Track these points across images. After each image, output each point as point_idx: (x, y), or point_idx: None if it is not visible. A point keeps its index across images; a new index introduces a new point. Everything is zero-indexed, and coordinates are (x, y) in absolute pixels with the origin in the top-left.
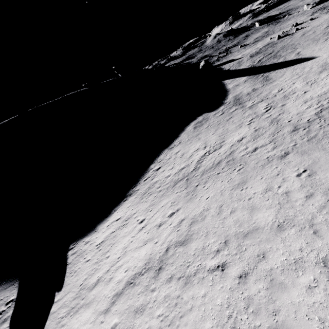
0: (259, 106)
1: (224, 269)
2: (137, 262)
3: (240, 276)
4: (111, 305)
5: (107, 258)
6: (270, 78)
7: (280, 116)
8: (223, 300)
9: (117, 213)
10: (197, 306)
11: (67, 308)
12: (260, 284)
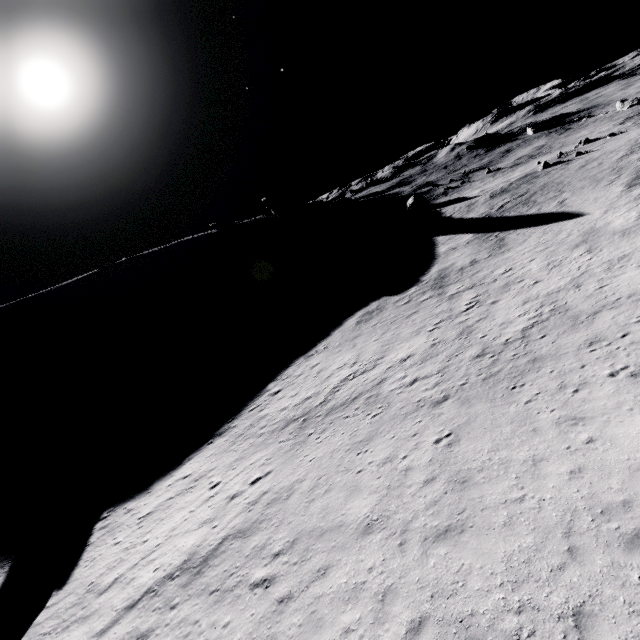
0: (462, 298)
1: (270, 586)
2: (176, 556)
3: (281, 600)
4: (113, 624)
5: (144, 543)
6: (505, 243)
7: (478, 325)
8: (244, 635)
9: (191, 464)
10: (211, 639)
11: (57, 619)
12: (298, 616)
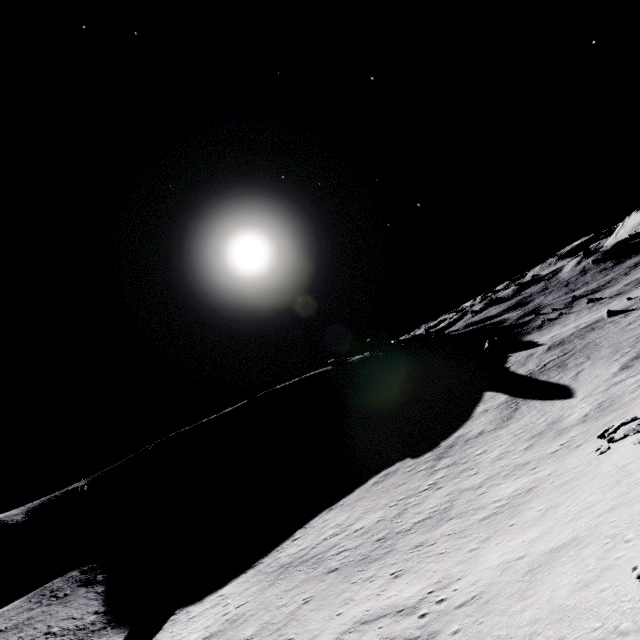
0: (434, 476)
1: None
2: None
3: None
4: None
5: (181, 634)
6: (513, 415)
7: (409, 509)
8: None
9: (229, 586)
10: None
11: None
12: None
